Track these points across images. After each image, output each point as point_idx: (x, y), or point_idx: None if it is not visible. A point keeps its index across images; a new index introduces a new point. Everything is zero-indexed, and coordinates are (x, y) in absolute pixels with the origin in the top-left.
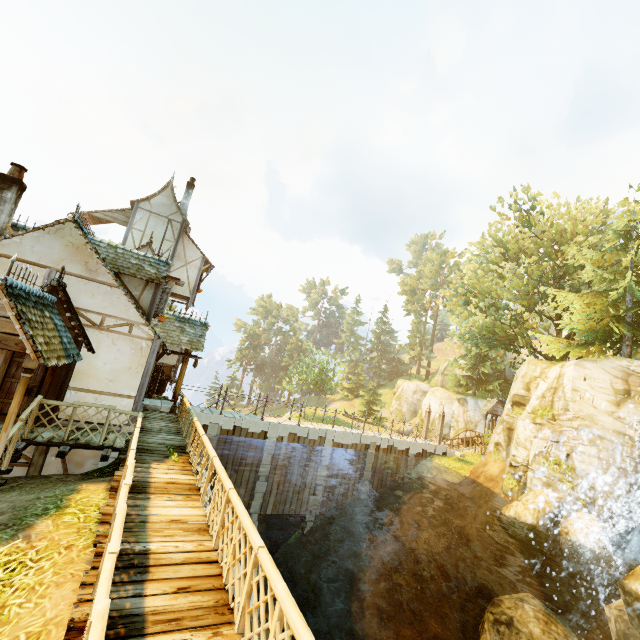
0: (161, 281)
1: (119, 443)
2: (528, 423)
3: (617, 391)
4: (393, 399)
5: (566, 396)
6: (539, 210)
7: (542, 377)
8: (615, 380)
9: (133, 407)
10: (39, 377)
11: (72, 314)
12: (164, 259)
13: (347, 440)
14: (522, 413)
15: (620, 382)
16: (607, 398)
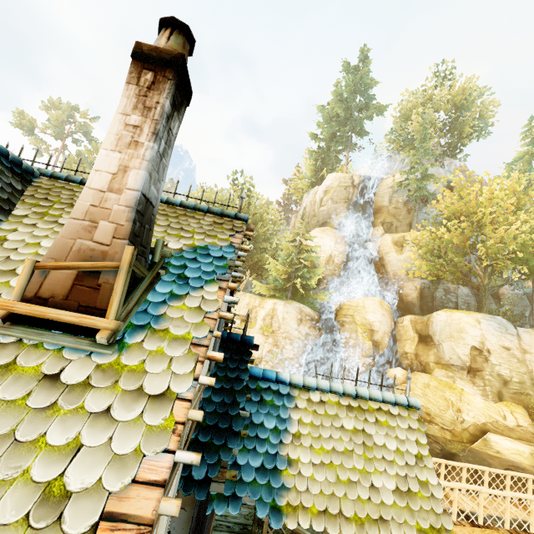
0: None
1: None
2: (261, 335)
3: (298, 319)
4: None
5: (280, 321)
6: (247, 191)
7: (260, 307)
8: (297, 314)
9: None
10: None
11: None
12: None
13: None
14: (250, 327)
15: (299, 315)
16: (295, 322)
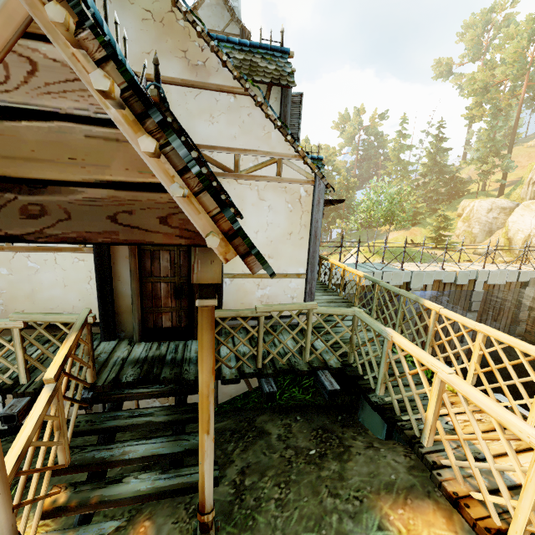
0: (289, 81)
1: (331, 358)
2: None
3: None
4: (459, 221)
5: None
6: None
7: None
8: None
9: (306, 289)
10: (184, 269)
11: (198, 152)
12: (276, 46)
13: (501, 280)
14: None
15: None
16: None
